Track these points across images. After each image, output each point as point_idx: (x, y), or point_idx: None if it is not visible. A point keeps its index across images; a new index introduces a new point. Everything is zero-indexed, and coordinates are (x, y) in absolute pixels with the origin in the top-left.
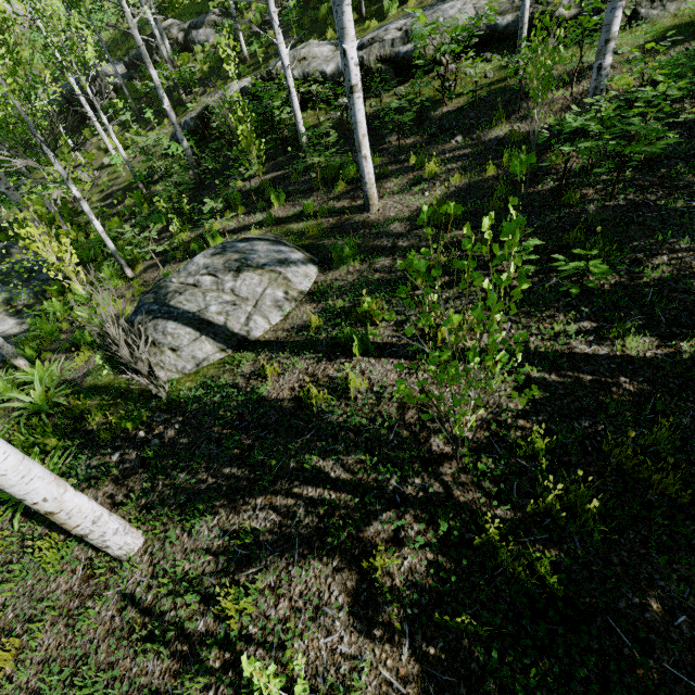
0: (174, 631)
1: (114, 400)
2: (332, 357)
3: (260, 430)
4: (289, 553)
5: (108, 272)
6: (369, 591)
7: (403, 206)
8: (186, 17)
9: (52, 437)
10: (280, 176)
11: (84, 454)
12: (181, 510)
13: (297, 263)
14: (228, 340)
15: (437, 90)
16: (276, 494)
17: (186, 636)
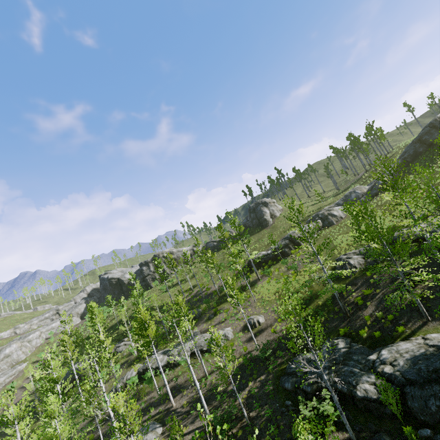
0: None
1: None
2: None
3: None
4: None
5: None
6: None
7: (180, 403)
8: (114, 342)
9: None
10: (152, 400)
11: None
12: None
13: (158, 427)
14: None
15: (185, 370)
16: None
17: None
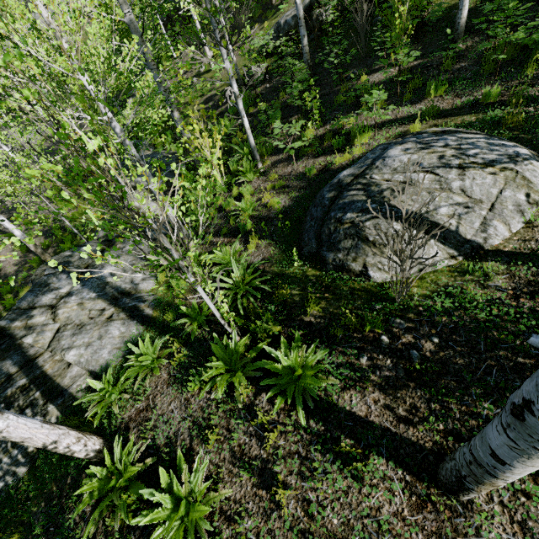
0: None
1: (319, 293)
2: None
3: None
4: None
5: (248, 166)
6: None
7: None
8: None
9: (270, 322)
10: (419, 66)
11: (317, 347)
12: None
13: (530, 160)
14: (459, 246)
15: None
16: None
17: None
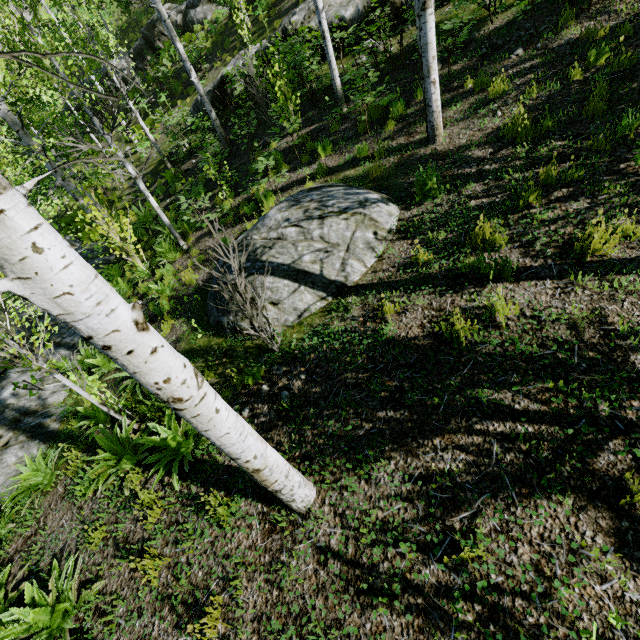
0: (397, 583)
1: (219, 360)
2: (457, 289)
3: (406, 370)
4: (502, 493)
5: (166, 245)
6: (635, 529)
7: (474, 131)
8: None
9: None
10: (316, 129)
11: None
12: (346, 458)
13: (377, 203)
14: (327, 288)
15: (482, 7)
16: (454, 433)
17: (414, 588)
